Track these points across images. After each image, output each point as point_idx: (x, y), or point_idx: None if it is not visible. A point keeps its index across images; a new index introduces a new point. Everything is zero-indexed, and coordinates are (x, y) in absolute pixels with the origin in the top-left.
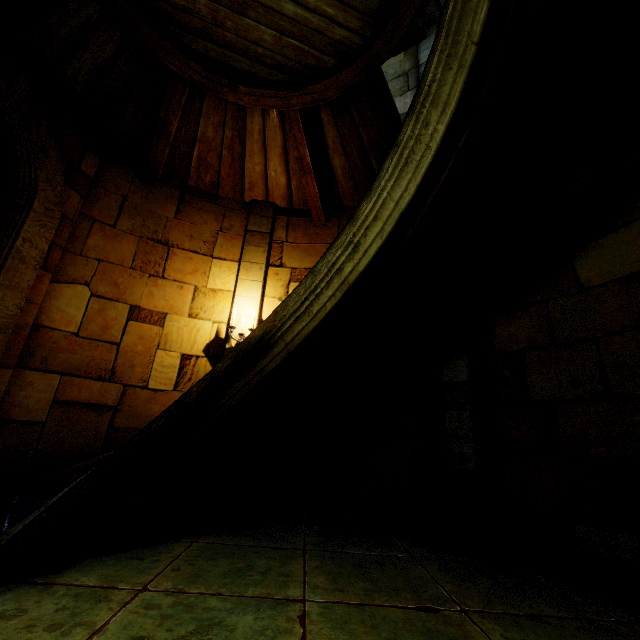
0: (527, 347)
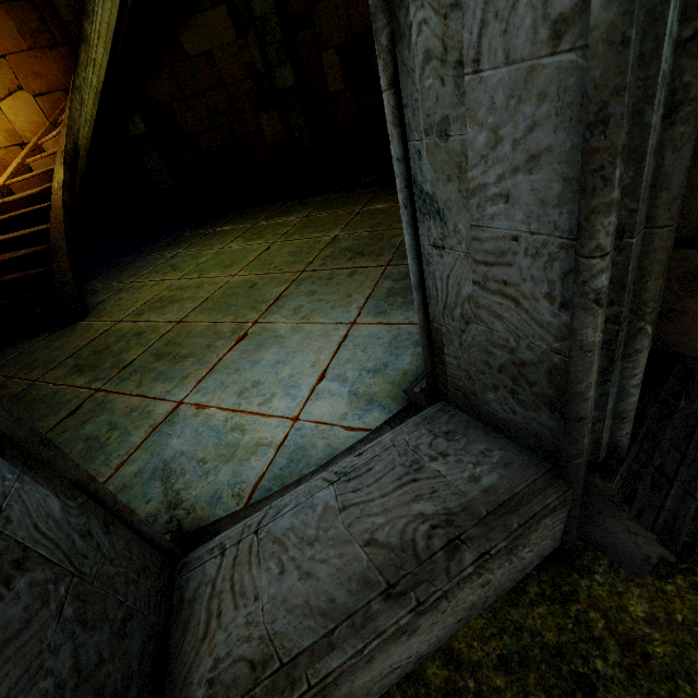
0: (171, 101)
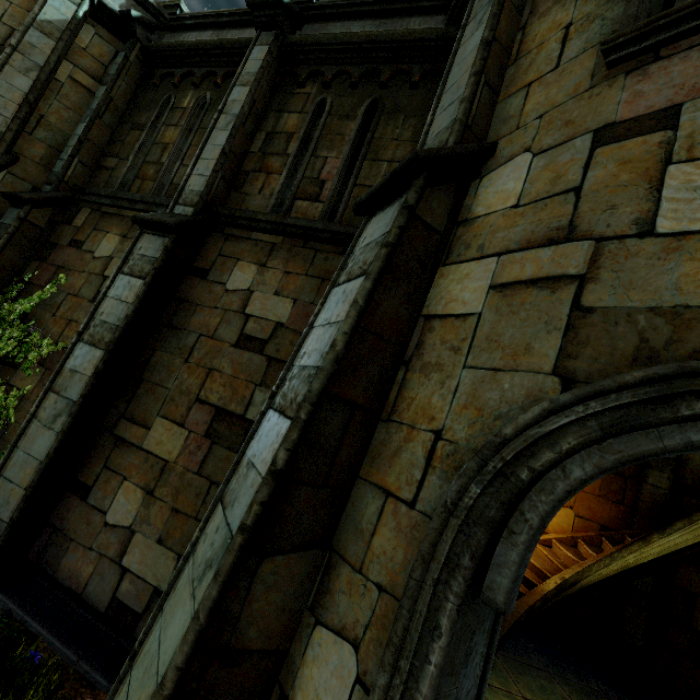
0: None
